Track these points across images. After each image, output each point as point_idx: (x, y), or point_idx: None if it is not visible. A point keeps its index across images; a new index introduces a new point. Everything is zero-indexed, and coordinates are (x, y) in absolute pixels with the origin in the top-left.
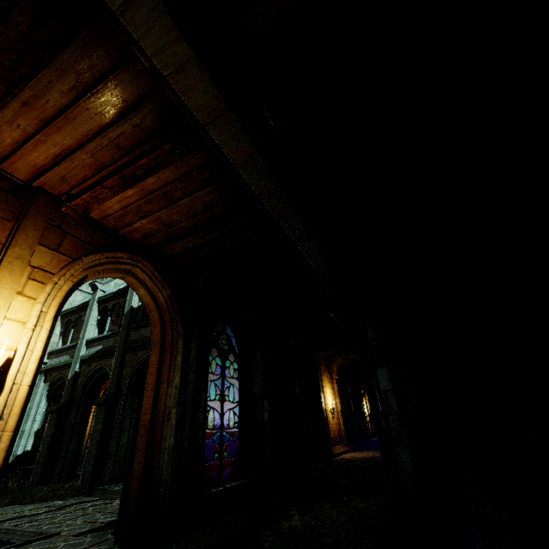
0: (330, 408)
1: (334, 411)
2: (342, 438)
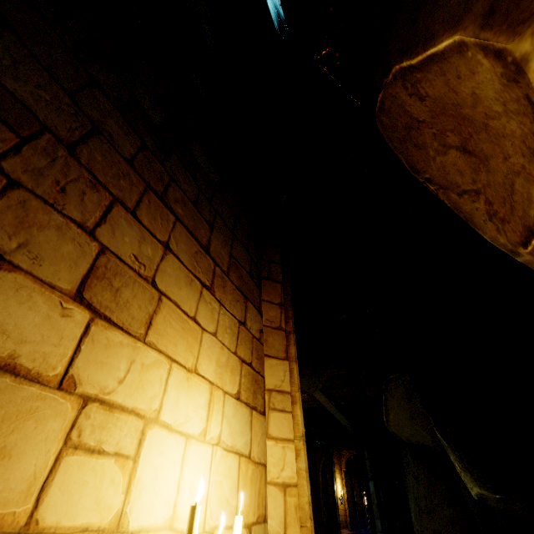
0: (339, 496)
1: (342, 498)
2: (347, 523)
